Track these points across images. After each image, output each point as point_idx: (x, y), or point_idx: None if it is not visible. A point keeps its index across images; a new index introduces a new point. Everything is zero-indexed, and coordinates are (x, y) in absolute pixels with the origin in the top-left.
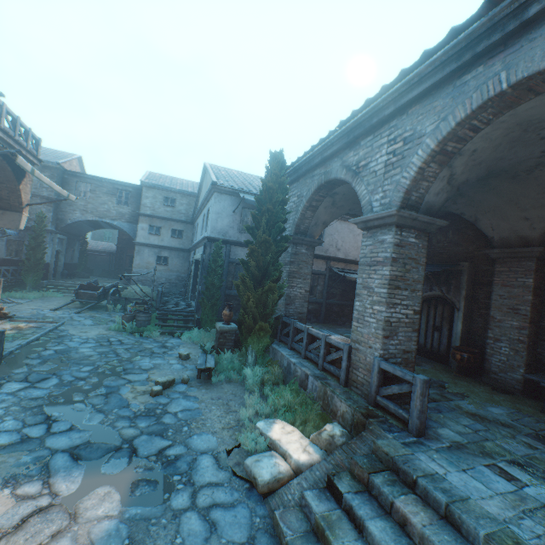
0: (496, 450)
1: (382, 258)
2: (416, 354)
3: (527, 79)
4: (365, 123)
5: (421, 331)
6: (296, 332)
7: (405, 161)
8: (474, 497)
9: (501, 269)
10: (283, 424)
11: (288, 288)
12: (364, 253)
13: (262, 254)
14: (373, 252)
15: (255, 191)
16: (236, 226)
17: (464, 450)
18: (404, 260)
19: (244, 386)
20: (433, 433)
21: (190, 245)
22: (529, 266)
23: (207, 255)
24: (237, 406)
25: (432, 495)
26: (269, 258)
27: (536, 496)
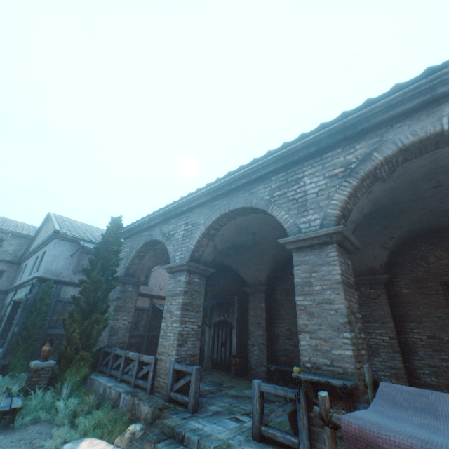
0: (238, 410)
1: (179, 291)
2: (212, 368)
3: (234, 210)
4: (174, 211)
5: (215, 348)
6: (116, 359)
7: (192, 235)
8: (215, 433)
9: (252, 299)
10: (92, 439)
11: (113, 320)
12: (169, 288)
13: (94, 290)
14: (174, 287)
15: (95, 240)
16: (71, 268)
17: (220, 413)
18: (192, 292)
19: (54, 423)
20: (204, 409)
21: (10, 286)
22: (263, 296)
23: (34, 293)
24: (42, 442)
25: (192, 439)
26: (100, 294)
27: (248, 425)
